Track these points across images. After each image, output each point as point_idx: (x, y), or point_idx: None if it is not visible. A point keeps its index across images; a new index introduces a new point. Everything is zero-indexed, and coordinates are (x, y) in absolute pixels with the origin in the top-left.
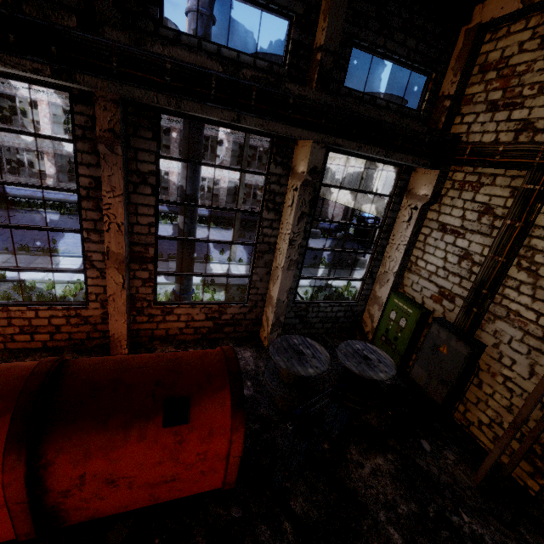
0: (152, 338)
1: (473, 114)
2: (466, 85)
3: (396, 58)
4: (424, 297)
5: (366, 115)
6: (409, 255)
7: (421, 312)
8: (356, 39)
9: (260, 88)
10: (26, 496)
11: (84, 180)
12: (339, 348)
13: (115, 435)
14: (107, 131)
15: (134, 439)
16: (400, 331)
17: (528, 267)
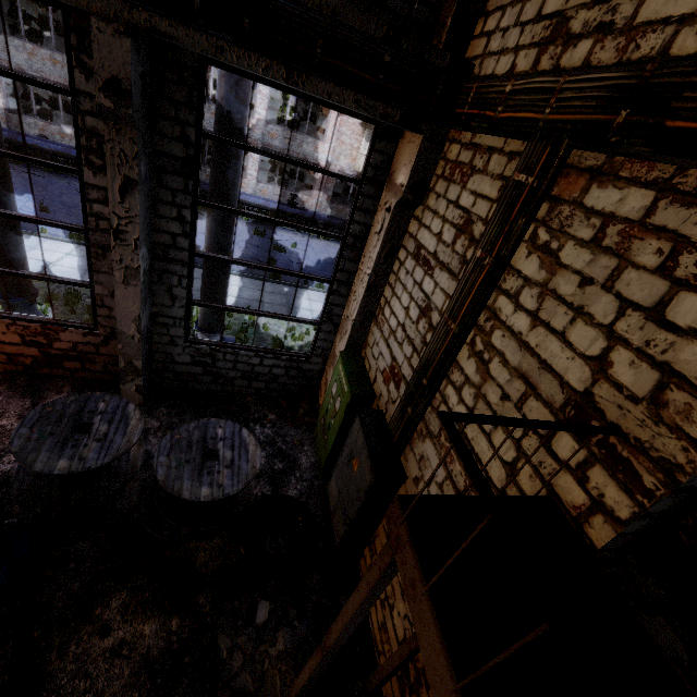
0: None
1: (499, 10)
2: None
3: None
4: (378, 370)
5: None
6: (378, 294)
7: (351, 394)
8: None
9: None
10: None
11: None
12: (179, 429)
13: None
14: None
15: None
16: (334, 417)
17: (481, 352)
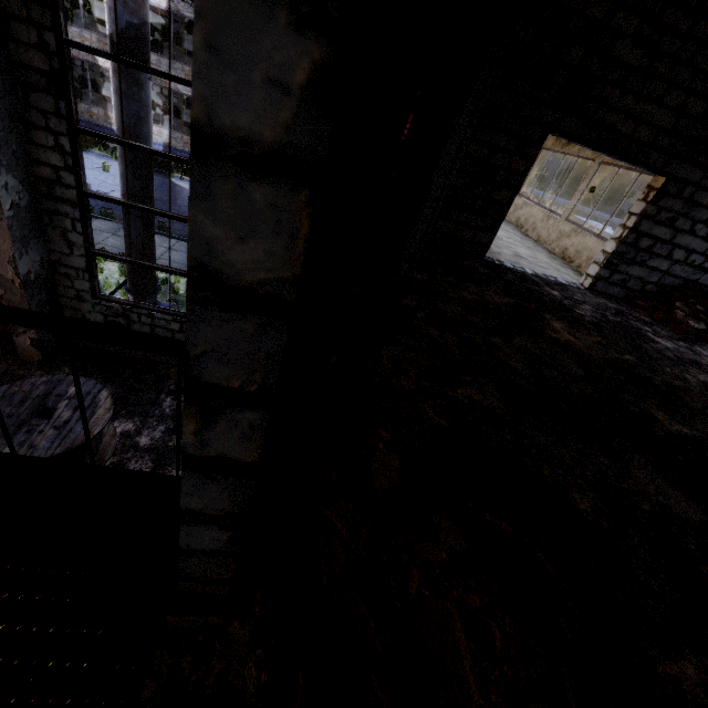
0: None
1: None
2: None
3: None
4: None
5: None
6: None
7: None
8: None
9: None
10: None
11: None
12: (23, 381)
13: None
14: None
15: None
16: None
17: None
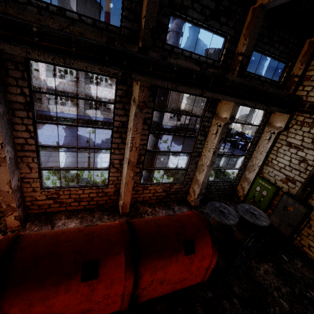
0: (136, 202)
1: (311, 86)
2: (307, 70)
3: (273, 55)
4: (276, 180)
5: (261, 88)
6: (267, 157)
7: (276, 188)
8: (256, 47)
9: (215, 78)
10: (131, 291)
11: (116, 123)
12: (238, 208)
13: (166, 260)
14: (142, 102)
15: (174, 262)
16: (263, 197)
17: None
